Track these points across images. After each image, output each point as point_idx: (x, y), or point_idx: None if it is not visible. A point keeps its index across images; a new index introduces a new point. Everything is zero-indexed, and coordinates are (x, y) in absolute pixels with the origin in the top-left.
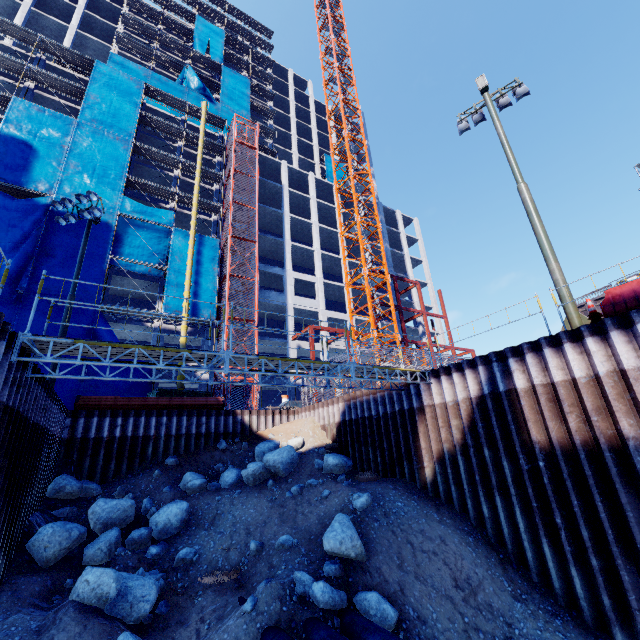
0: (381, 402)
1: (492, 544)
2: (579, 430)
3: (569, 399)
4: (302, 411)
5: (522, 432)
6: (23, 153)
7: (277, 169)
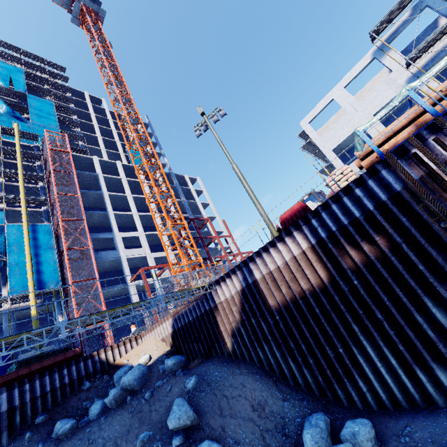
0: (193, 310)
1: (269, 374)
2: (287, 293)
3: (279, 278)
4: (146, 333)
5: (266, 303)
6: None
7: (91, 162)
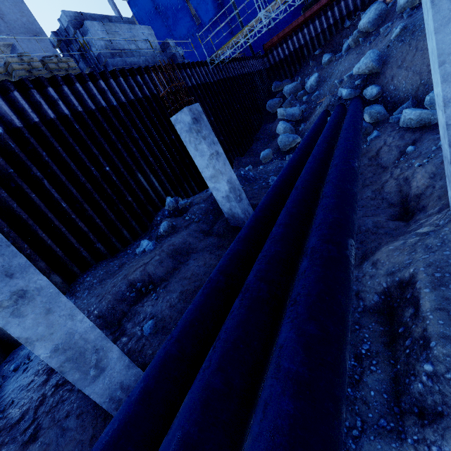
0: None
1: None
2: None
3: None
4: None
5: None
6: None
7: None
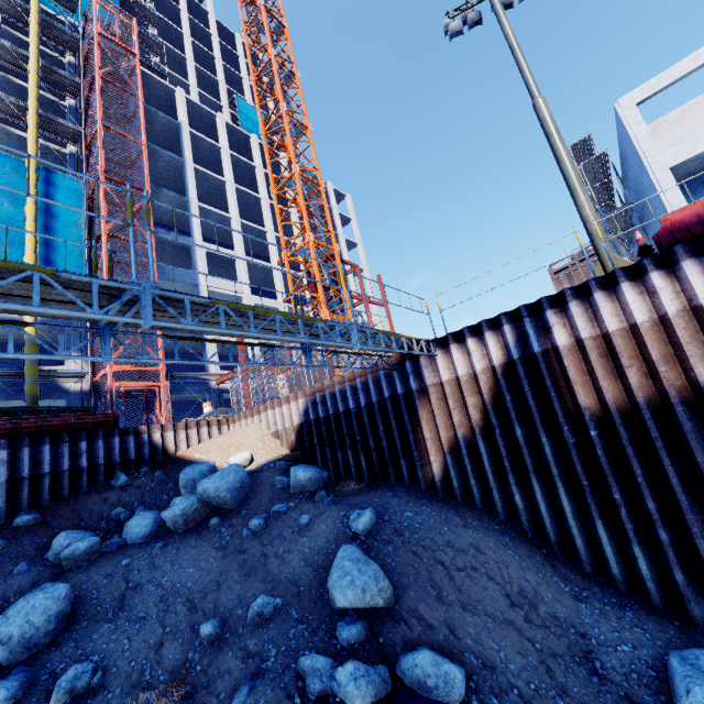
0: (363, 390)
1: (530, 539)
2: (641, 386)
3: (628, 350)
4: (241, 418)
5: (565, 399)
6: None
7: (169, 99)
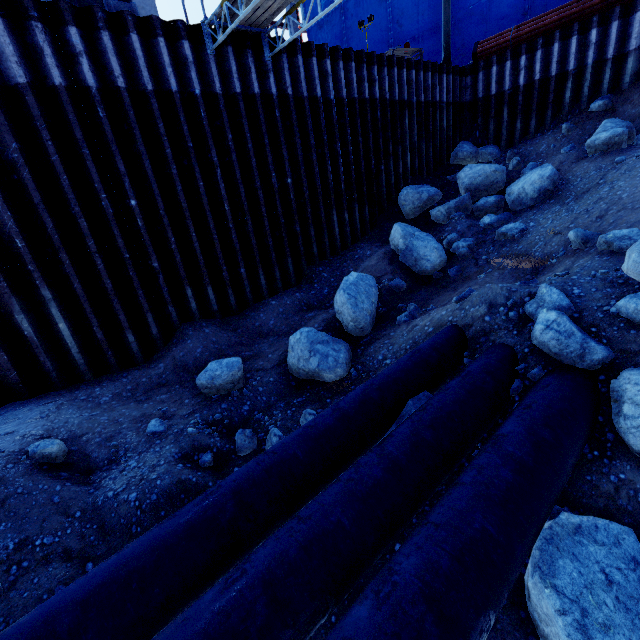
0: None
1: None
2: None
3: None
4: None
5: None
6: None
7: None
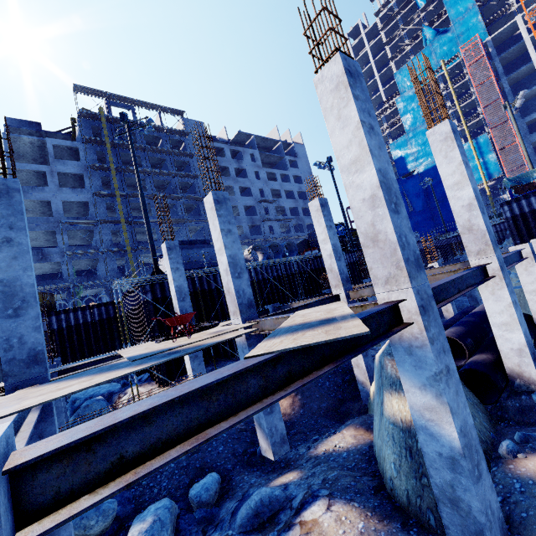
0: None
1: None
2: None
3: None
4: None
5: None
6: (402, 161)
7: (516, 24)
